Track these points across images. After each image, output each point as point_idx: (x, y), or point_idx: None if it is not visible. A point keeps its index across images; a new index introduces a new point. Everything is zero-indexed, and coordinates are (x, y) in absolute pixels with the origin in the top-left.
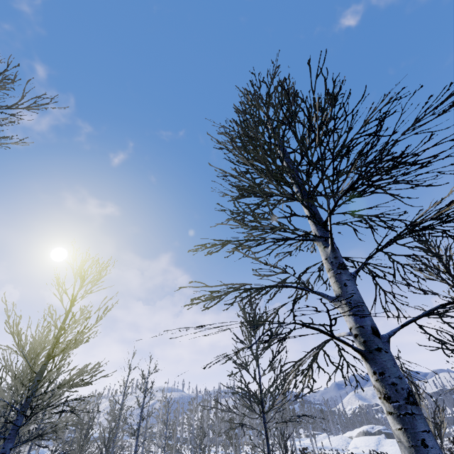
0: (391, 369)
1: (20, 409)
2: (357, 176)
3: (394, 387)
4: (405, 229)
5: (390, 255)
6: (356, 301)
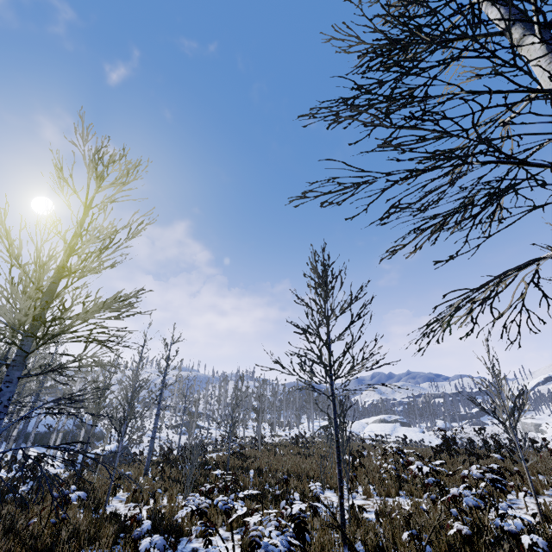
0: None
1: (26, 333)
2: None
3: None
4: None
5: None
6: None
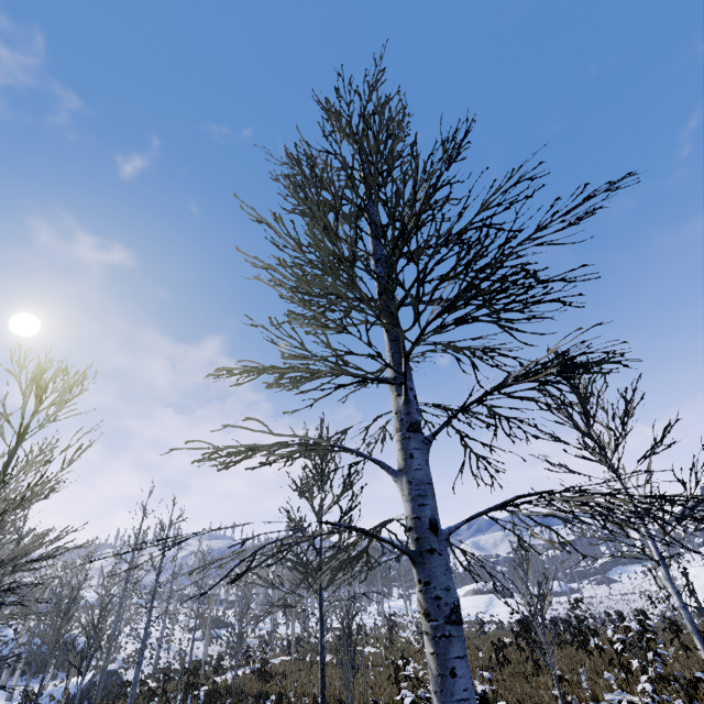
0: (439, 578)
1: None
2: (455, 296)
3: (436, 602)
4: (496, 388)
5: (490, 407)
6: (420, 481)
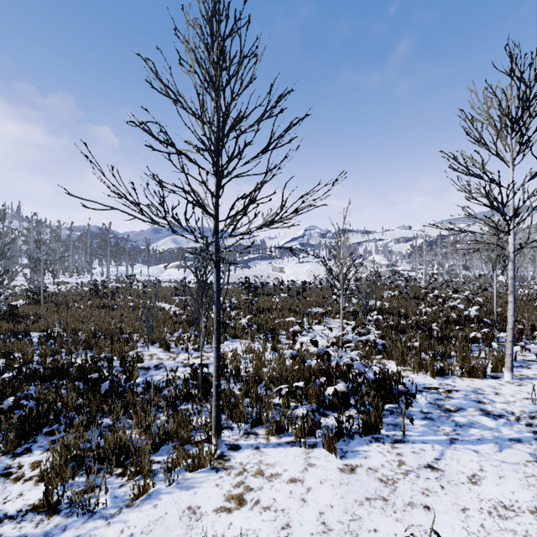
0: None
1: None
2: None
3: None
4: None
5: None
6: None
